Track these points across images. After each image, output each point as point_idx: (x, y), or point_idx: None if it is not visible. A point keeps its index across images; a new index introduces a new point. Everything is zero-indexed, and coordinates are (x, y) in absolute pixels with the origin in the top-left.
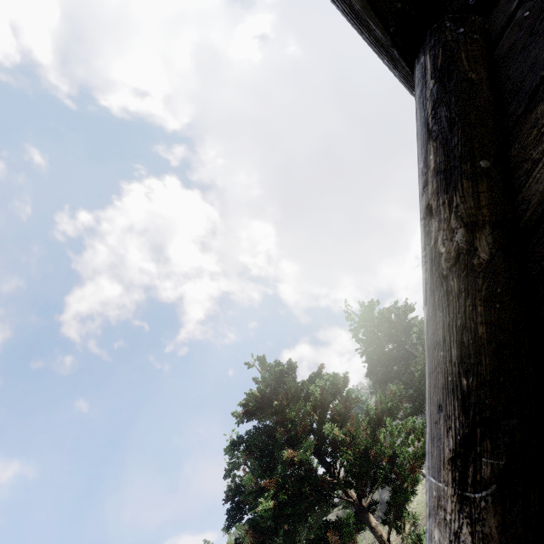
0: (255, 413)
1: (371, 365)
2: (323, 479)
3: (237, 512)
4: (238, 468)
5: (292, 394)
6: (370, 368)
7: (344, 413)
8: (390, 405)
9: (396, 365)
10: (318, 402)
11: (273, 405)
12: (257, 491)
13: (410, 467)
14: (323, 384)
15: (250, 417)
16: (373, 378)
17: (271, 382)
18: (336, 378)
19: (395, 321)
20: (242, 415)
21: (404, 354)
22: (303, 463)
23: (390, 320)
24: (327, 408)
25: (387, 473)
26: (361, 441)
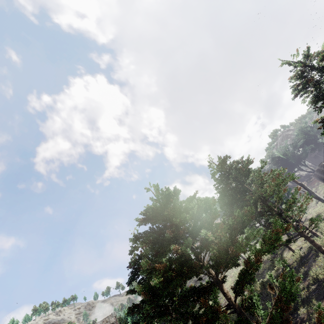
0: (151, 218)
1: (222, 195)
2: (196, 262)
3: (136, 273)
4: (137, 249)
5: (177, 208)
6: (221, 196)
7: (211, 221)
8: (244, 218)
9: (238, 195)
10: (194, 214)
11: (163, 214)
12: (151, 267)
13: (256, 258)
14: (199, 202)
15: (147, 221)
16: (220, 203)
17: (163, 199)
18: (208, 199)
19: (241, 169)
20: (142, 219)
21: (244, 189)
22: (184, 252)
23: (237, 168)
24: (200, 218)
25: (235, 260)
26: (224, 240)
